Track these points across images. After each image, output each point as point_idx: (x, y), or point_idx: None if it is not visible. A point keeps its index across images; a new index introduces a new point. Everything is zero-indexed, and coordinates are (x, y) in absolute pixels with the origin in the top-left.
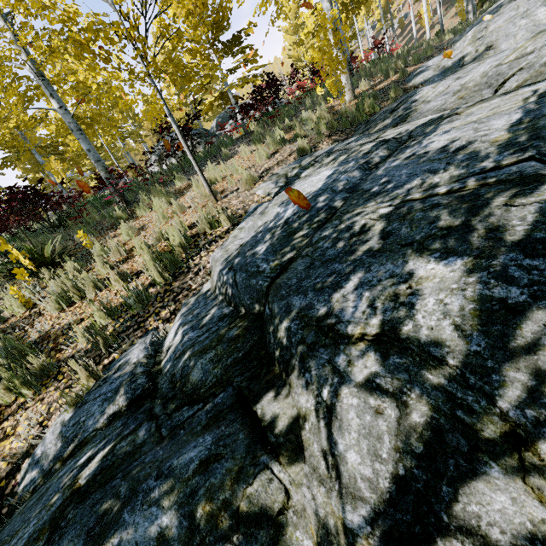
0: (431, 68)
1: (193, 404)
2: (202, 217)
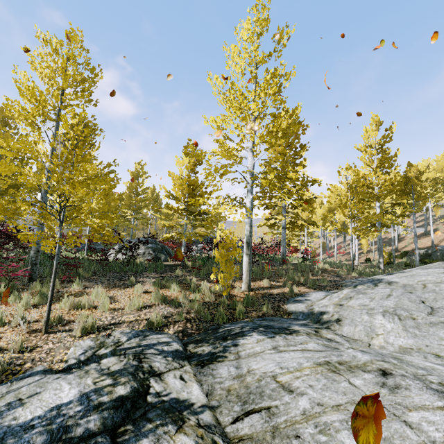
0: (306, 302)
1: None
2: None
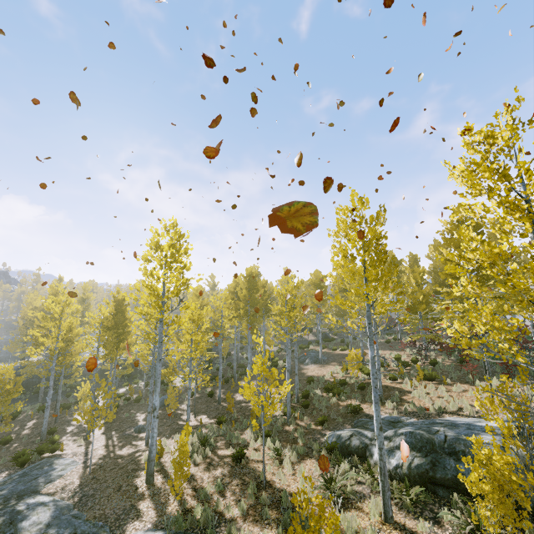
0: None
1: (393, 426)
2: (466, 404)
